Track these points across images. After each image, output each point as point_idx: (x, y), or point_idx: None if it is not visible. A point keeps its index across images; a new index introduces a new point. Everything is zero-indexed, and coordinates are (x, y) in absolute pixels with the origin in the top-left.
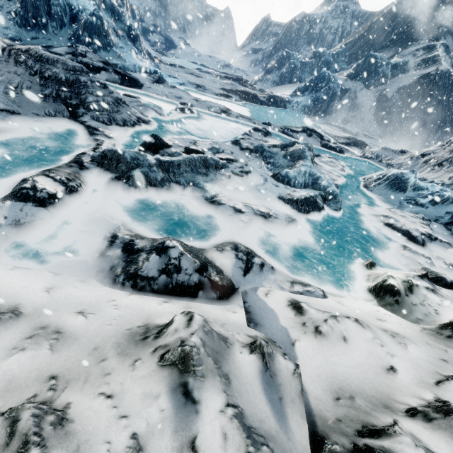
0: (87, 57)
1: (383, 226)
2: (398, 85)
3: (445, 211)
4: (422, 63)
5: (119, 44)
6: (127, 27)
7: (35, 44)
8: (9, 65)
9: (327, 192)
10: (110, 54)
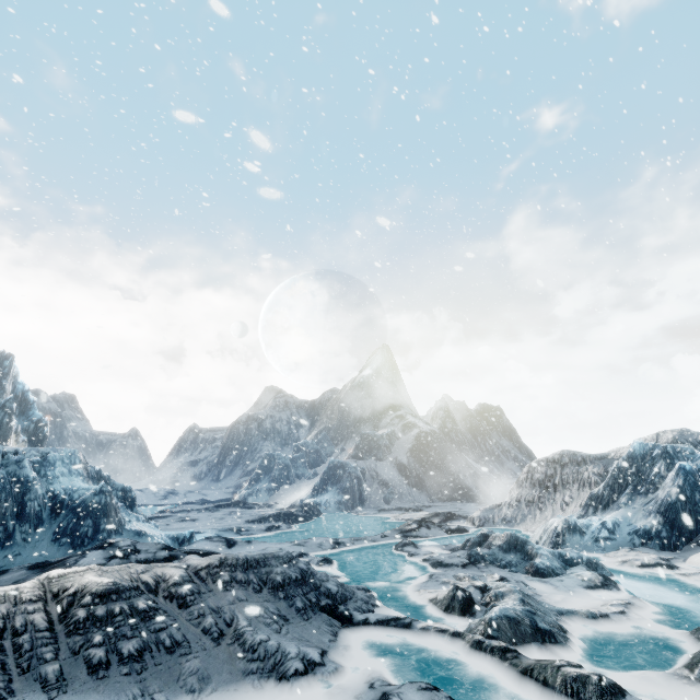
0: (141, 551)
1: (641, 569)
2: (404, 451)
3: (626, 535)
4: (405, 428)
5: (126, 518)
6: (120, 492)
7: (9, 572)
8: (218, 594)
9: (586, 562)
10: (124, 537)
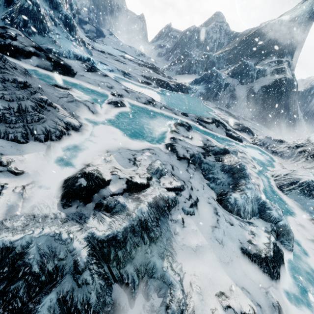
0: (17, 40)
1: None
2: (261, 85)
3: None
4: (275, 71)
5: (56, 31)
6: (63, 17)
7: None
8: None
9: (279, 226)
10: (45, 39)
